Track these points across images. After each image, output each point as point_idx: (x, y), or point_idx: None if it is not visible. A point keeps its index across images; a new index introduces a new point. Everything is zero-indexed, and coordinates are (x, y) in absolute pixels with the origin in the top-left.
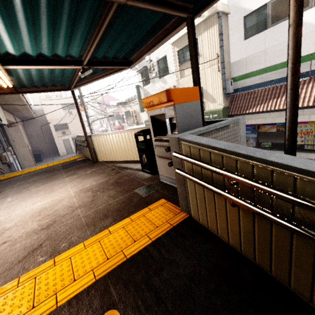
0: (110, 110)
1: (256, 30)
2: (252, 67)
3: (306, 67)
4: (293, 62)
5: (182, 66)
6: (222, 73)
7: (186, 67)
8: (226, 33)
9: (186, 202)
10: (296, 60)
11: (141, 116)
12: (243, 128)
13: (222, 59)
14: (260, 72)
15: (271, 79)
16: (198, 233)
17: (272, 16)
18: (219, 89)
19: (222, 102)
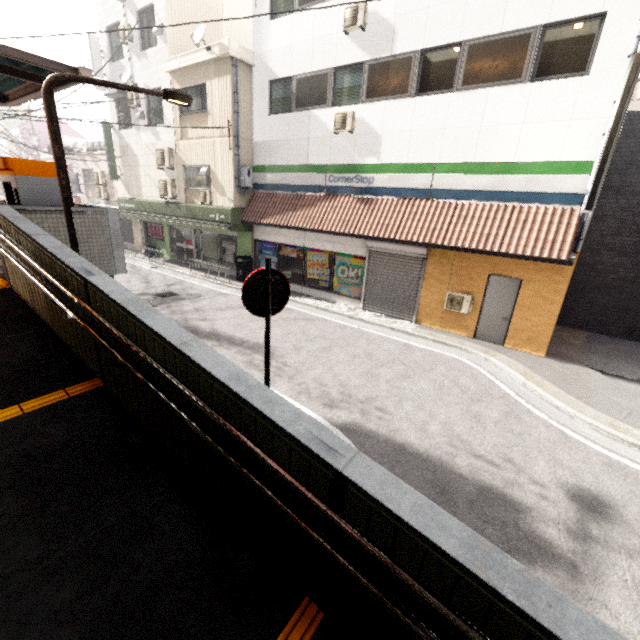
0: (49, 156)
1: (282, 107)
2: (275, 159)
3: (322, 180)
4: (56, 167)
5: (185, 119)
6: (236, 154)
7: (190, 124)
8: (248, 94)
9: (7, 273)
10: (56, 166)
11: (115, 188)
12: (116, 220)
13: (235, 132)
14: (283, 169)
15: (293, 184)
16: (5, 296)
17: (296, 98)
18: (230, 177)
19: (233, 198)
